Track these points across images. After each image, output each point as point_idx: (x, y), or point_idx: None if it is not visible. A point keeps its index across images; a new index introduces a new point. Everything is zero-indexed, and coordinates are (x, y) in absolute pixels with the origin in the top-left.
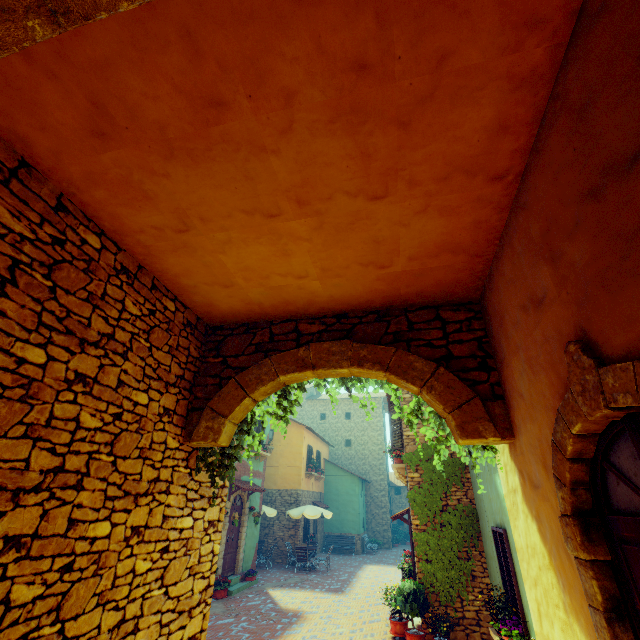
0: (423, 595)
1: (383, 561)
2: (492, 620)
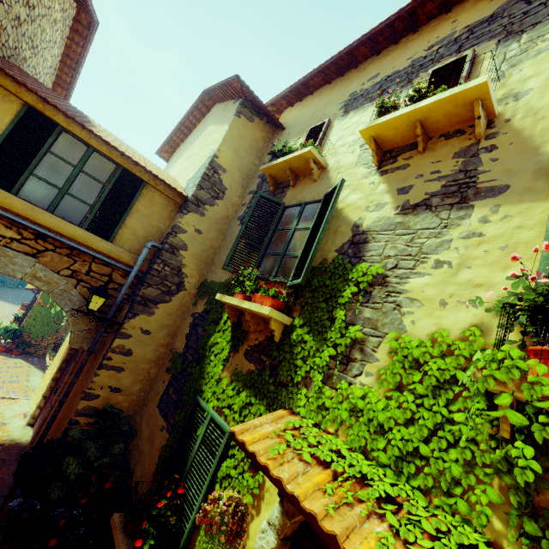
0: (21, 332)
1: (1, 297)
2: (52, 349)
